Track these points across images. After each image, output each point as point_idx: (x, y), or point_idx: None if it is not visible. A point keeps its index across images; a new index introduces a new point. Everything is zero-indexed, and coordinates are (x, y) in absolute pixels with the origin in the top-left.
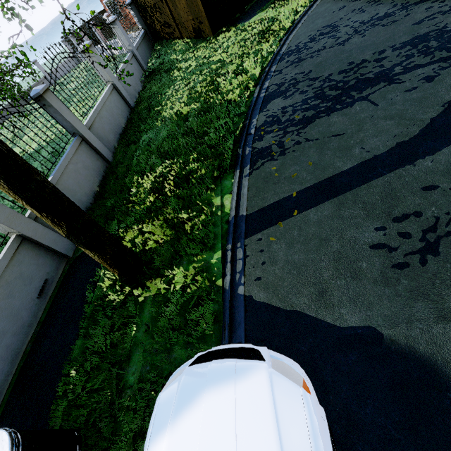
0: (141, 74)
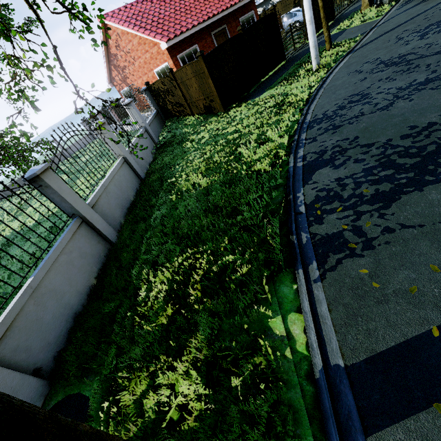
0: (153, 146)
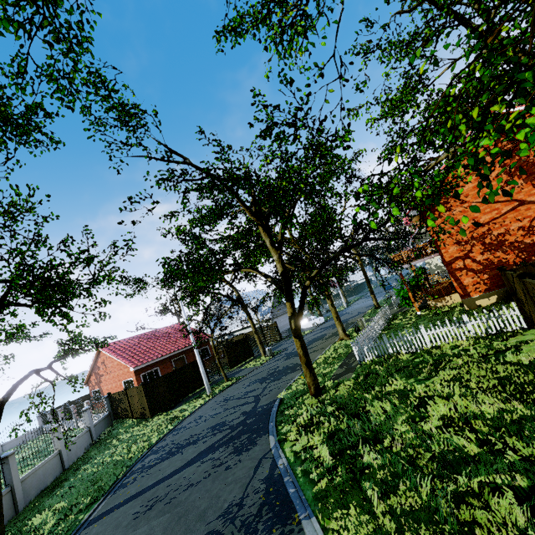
0: (89, 443)
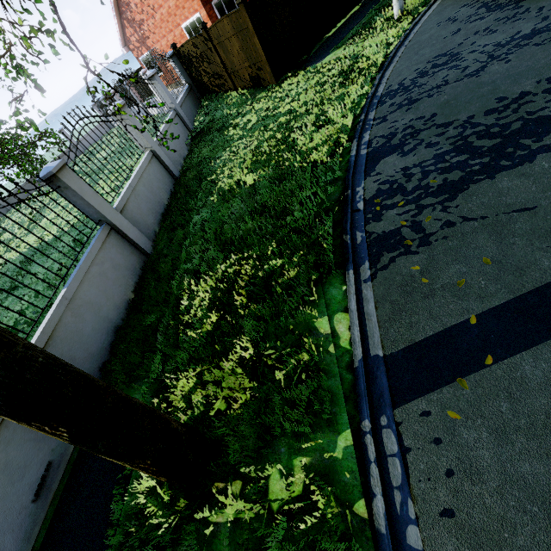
0: (187, 135)
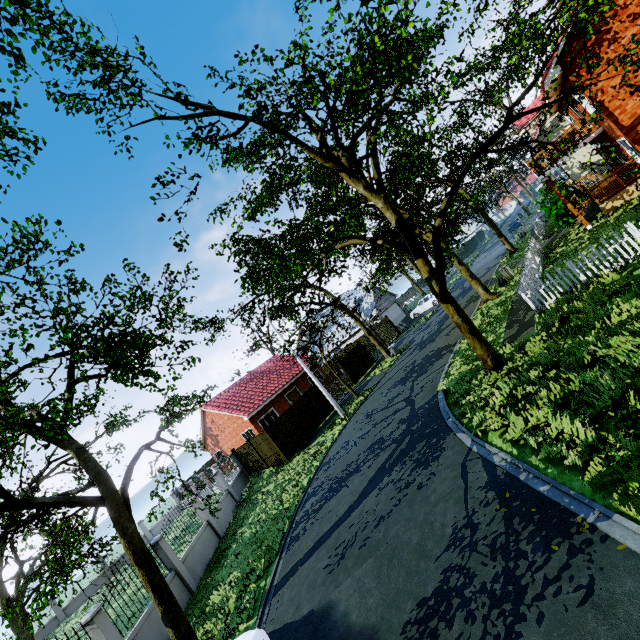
0: (234, 505)
